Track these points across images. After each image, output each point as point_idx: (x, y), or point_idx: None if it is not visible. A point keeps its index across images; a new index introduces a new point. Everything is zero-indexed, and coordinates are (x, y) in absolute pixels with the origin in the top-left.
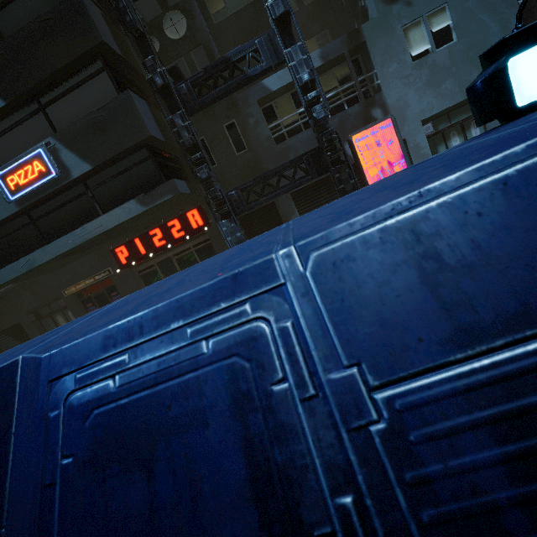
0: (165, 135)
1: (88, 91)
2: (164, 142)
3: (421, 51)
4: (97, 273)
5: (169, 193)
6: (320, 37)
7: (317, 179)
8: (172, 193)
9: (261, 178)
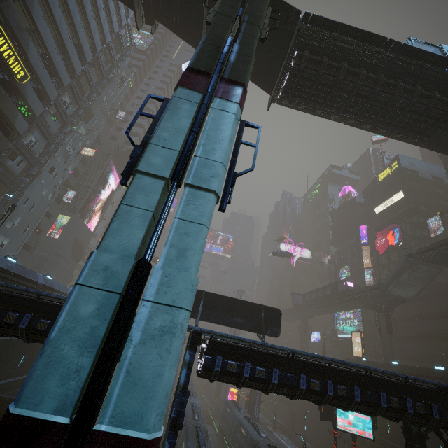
0: None
1: None
2: None
3: None
4: None
5: None
6: None
7: None
8: None
9: None
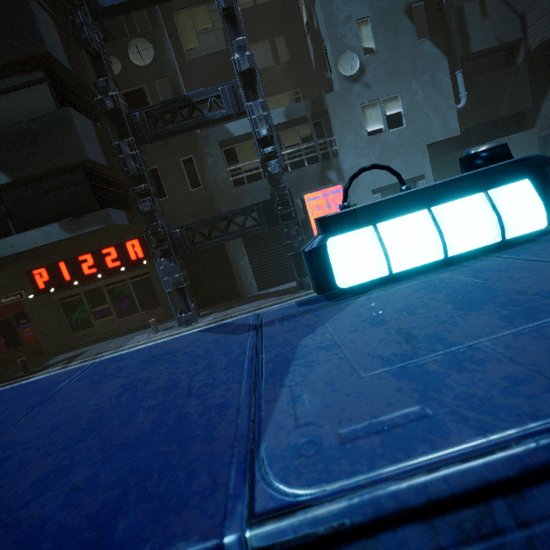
0: (110, 159)
1: (22, 98)
2: (107, 166)
3: (375, 129)
4: (5, 295)
5: (100, 222)
6: (292, 93)
7: (270, 228)
8: (104, 223)
9: (209, 220)
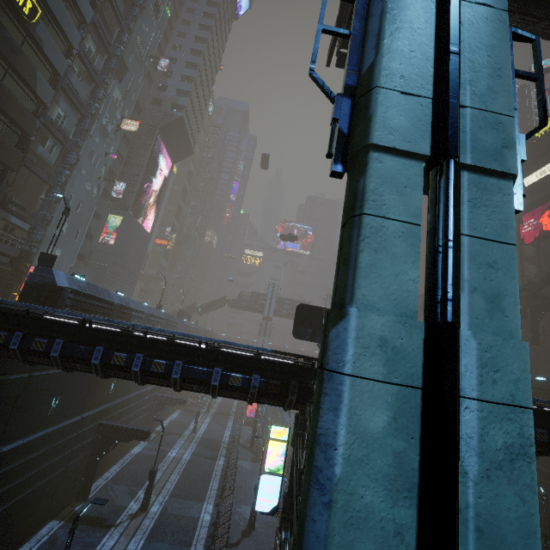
0: None
1: None
2: None
3: None
4: None
5: None
6: None
7: None
8: None
9: None
